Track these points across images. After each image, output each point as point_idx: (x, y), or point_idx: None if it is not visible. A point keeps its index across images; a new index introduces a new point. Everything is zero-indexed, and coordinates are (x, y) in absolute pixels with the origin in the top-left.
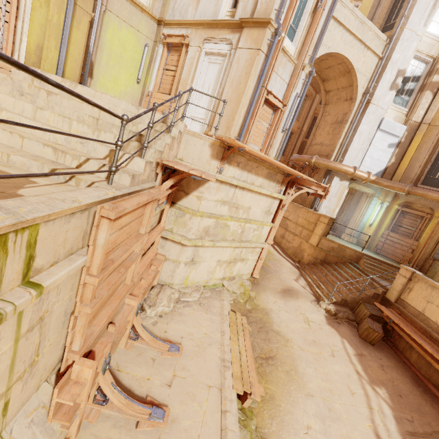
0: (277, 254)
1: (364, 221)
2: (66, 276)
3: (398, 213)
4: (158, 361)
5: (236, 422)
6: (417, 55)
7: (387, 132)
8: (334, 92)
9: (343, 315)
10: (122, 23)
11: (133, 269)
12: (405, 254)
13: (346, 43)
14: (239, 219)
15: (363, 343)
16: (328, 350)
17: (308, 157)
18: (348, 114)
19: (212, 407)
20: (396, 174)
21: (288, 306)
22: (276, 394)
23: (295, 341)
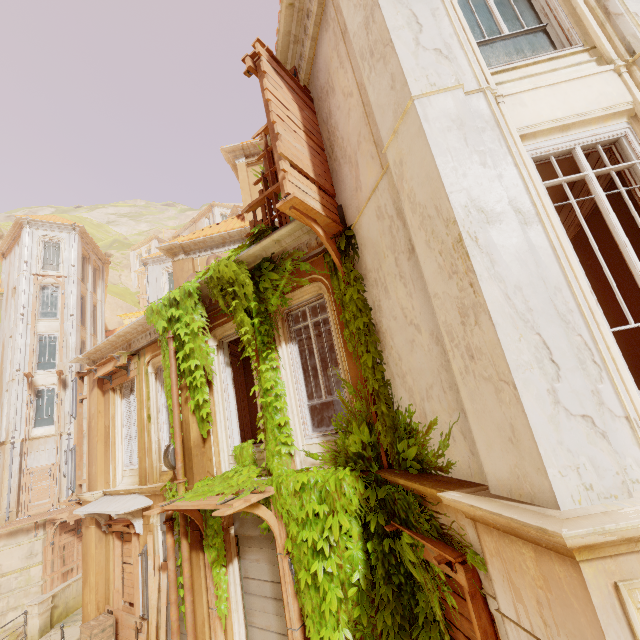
0: None
1: None
2: None
3: None
4: None
5: None
6: None
7: None
8: None
9: None
10: None
11: None
12: None
13: None
14: None
15: None
16: None
17: None
18: None
19: None
20: None
21: None
22: None
23: None
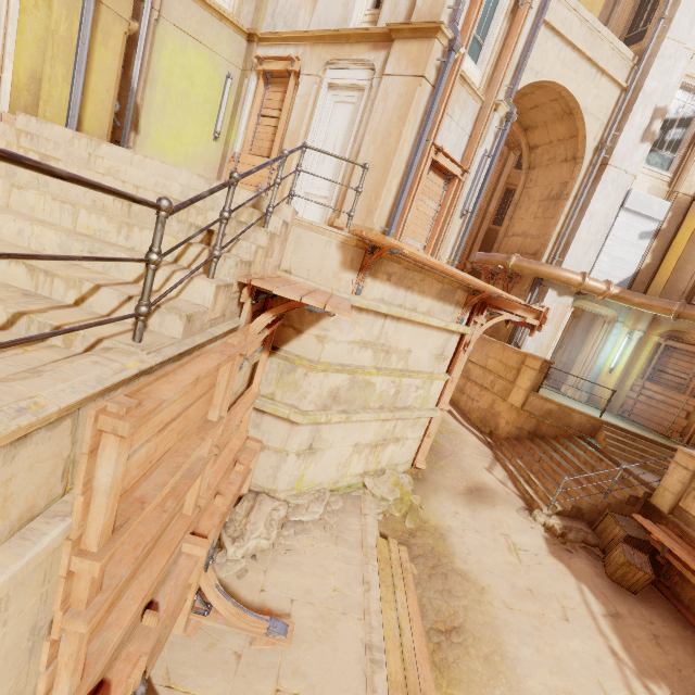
0: (453, 422)
1: (600, 363)
2: (5, 588)
3: (660, 350)
4: (247, 658)
5: None
6: (686, 83)
7: (638, 213)
8: (544, 147)
9: (577, 537)
10: (187, 40)
11: (197, 487)
12: (675, 421)
13: (565, 65)
14: (391, 371)
15: (616, 590)
16: (557, 607)
17: (502, 257)
18: (569, 185)
19: None
20: (654, 283)
21: (479, 520)
22: None
23: (495, 590)
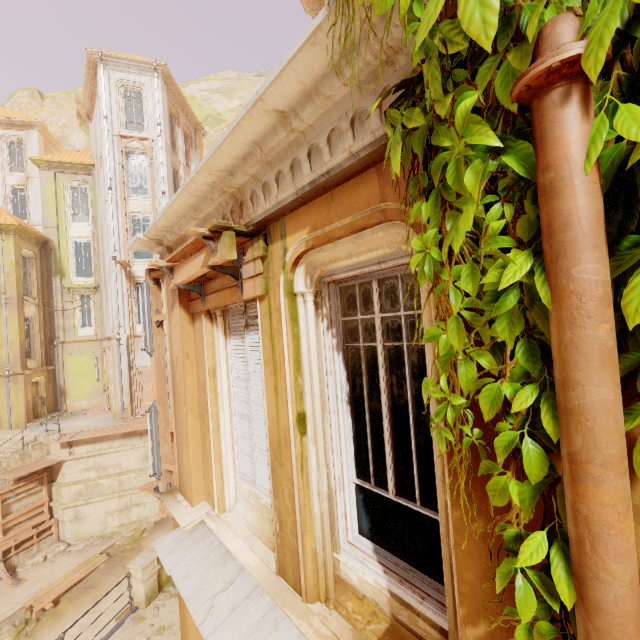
0: None
1: None
2: None
3: None
4: (2, 590)
5: (2, 619)
6: None
7: None
8: None
9: None
10: (77, 356)
11: None
12: None
13: None
14: (108, 476)
15: None
16: None
17: None
18: None
19: (1, 612)
20: None
21: None
22: (68, 612)
23: None
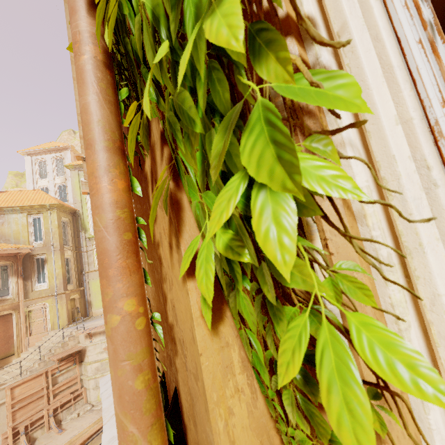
0: None
1: None
2: None
3: None
4: (52, 436)
5: None
6: None
7: None
8: None
9: None
10: (96, 279)
11: (45, 399)
12: None
13: None
14: None
15: None
16: None
17: None
18: None
19: None
20: None
21: None
22: None
23: None
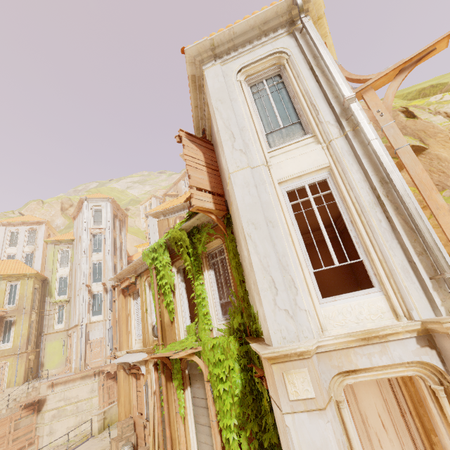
0: None
1: None
2: None
3: None
4: None
5: None
6: None
7: None
8: None
9: None
10: (53, 341)
11: (6, 442)
12: None
13: None
14: (71, 403)
15: None
16: None
17: None
18: None
19: None
20: None
21: None
22: None
23: None
